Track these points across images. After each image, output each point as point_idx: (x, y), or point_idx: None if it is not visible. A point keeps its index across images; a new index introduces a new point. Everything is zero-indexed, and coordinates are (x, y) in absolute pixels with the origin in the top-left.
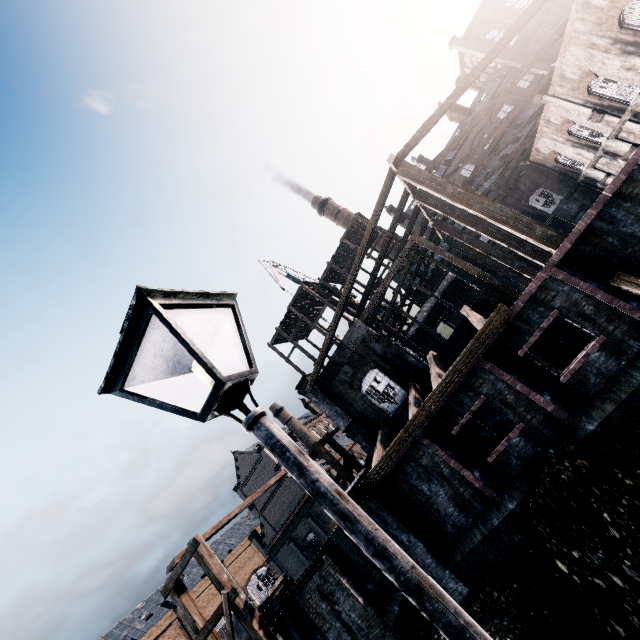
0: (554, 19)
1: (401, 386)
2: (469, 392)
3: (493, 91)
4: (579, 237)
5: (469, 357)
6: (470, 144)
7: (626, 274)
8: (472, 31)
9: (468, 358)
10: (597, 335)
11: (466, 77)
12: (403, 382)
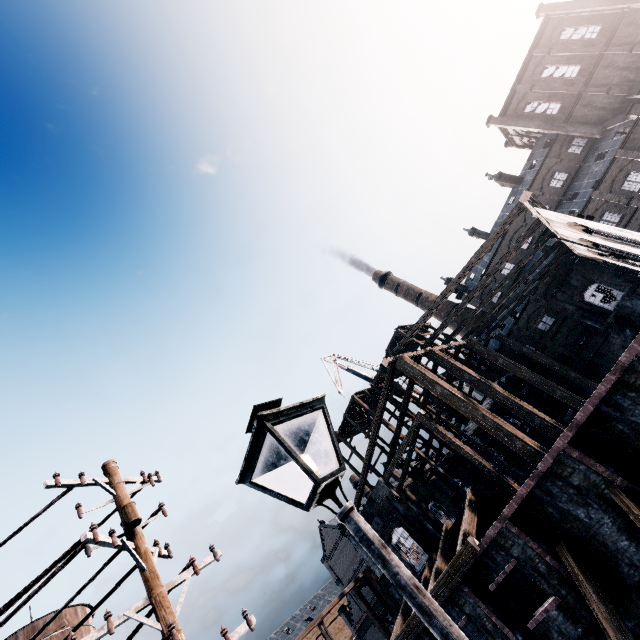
0: (601, 80)
1: (423, 549)
2: (455, 607)
3: (541, 160)
4: (524, 499)
5: (448, 578)
6: (523, 216)
7: (566, 549)
8: (509, 107)
9: (448, 579)
10: (553, 594)
11: (441, 294)
12: (425, 546)
